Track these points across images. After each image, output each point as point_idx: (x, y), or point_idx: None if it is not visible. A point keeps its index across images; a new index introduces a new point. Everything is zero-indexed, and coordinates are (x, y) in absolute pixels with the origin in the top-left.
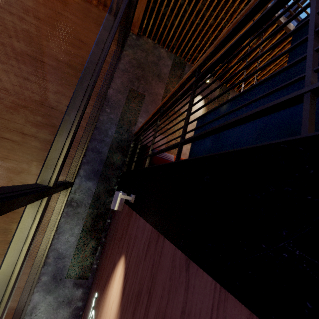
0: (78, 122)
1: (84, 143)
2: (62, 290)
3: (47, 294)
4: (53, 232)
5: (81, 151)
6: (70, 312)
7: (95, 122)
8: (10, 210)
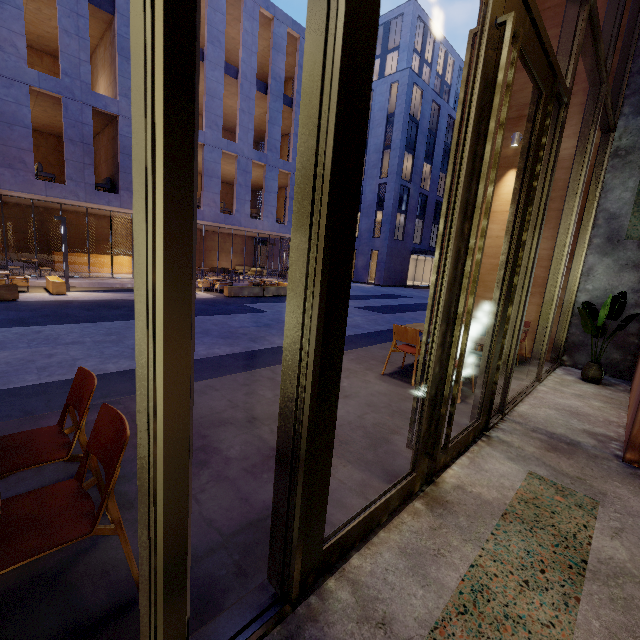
0: (622, 5)
1: (624, 69)
2: (622, 253)
3: (603, 257)
4: (598, 190)
5: (621, 81)
6: (639, 277)
7: (638, 30)
8: (600, 44)
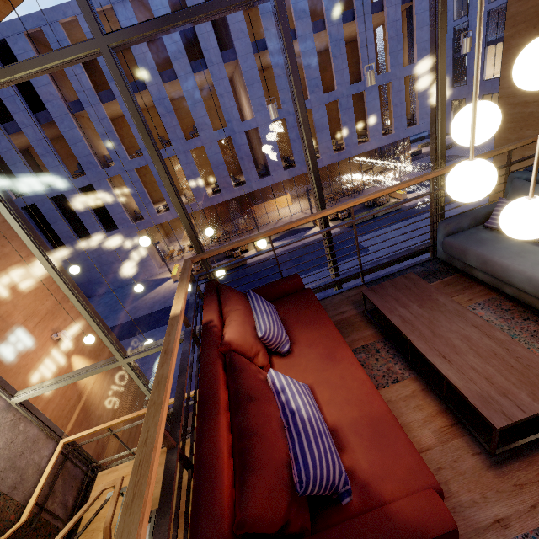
0: None
1: None
2: None
3: None
4: None
5: None
6: None
7: None
8: None
